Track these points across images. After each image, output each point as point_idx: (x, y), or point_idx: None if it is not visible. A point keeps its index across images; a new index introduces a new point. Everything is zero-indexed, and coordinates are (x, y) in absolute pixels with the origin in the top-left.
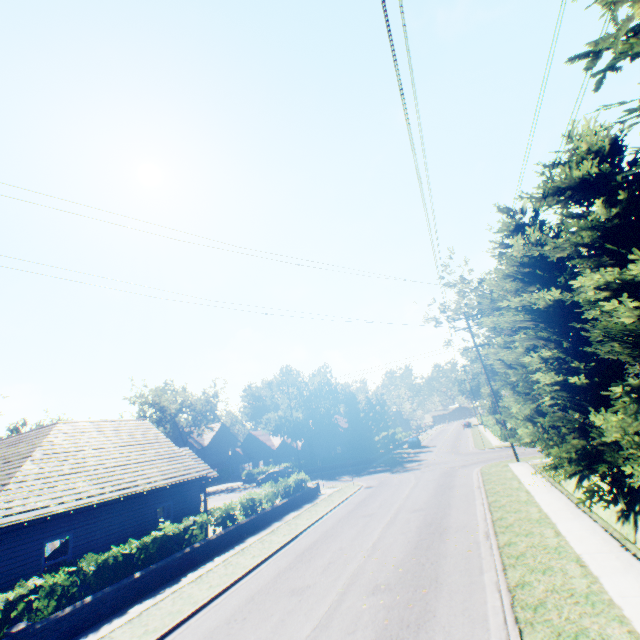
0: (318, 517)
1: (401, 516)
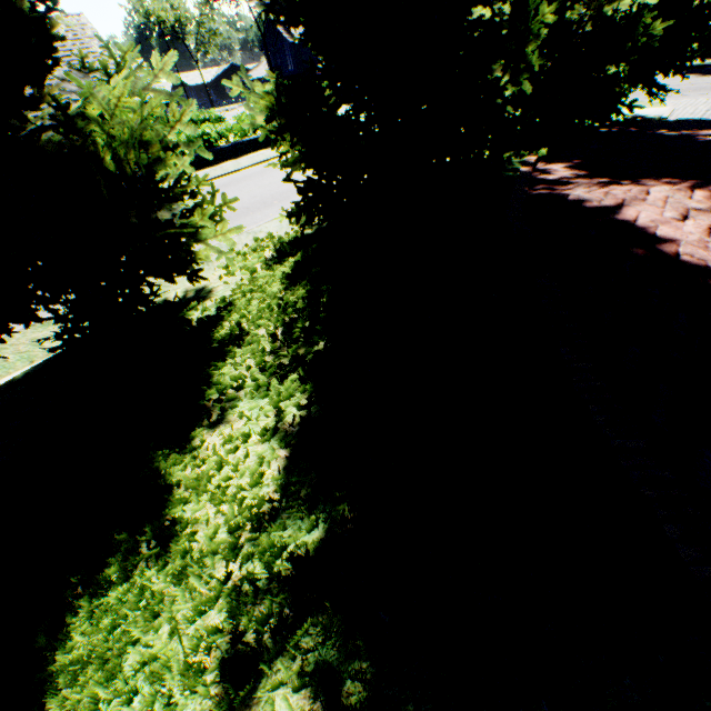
0: (257, 163)
1: (296, 177)
